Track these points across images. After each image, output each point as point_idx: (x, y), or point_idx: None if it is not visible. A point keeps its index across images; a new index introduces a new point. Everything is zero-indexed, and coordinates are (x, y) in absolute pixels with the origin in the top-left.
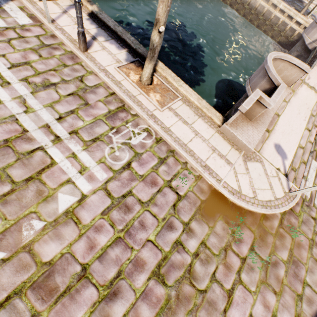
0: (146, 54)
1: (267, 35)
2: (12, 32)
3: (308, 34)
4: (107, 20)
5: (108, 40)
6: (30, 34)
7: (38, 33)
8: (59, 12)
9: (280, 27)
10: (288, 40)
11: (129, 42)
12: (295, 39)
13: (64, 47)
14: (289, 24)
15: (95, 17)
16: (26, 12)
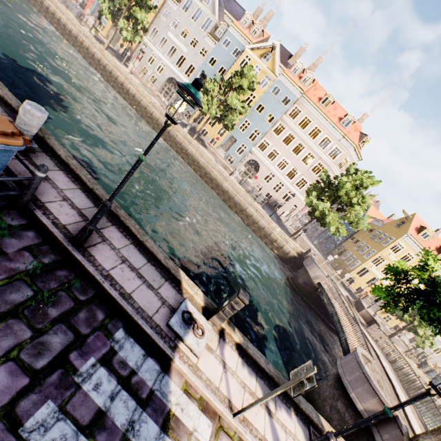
0: (309, 409)
1: (268, 246)
2: None
3: (311, 269)
4: (257, 357)
5: (276, 403)
6: None
7: None
8: (221, 370)
9: (278, 244)
10: (284, 256)
11: (289, 394)
12: (289, 257)
13: None
14: (285, 244)
15: (243, 350)
16: (195, 397)
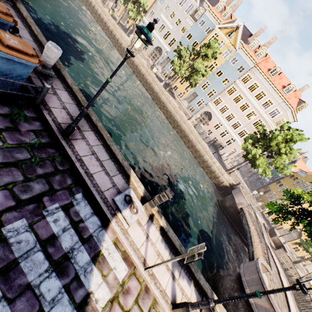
0: (205, 286)
1: (207, 175)
2: (117, 308)
3: (237, 197)
4: (174, 239)
5: (180, 273)
6: (131, 299)
7: (136, 292)
8: (144, 239)
9: (215, 175)
10: (219, 184)
11: (193, 271)
12: (223, 185)
13: (157, 307)
14: (221, 176)
15: (164, 232)
16: (120, 249)
